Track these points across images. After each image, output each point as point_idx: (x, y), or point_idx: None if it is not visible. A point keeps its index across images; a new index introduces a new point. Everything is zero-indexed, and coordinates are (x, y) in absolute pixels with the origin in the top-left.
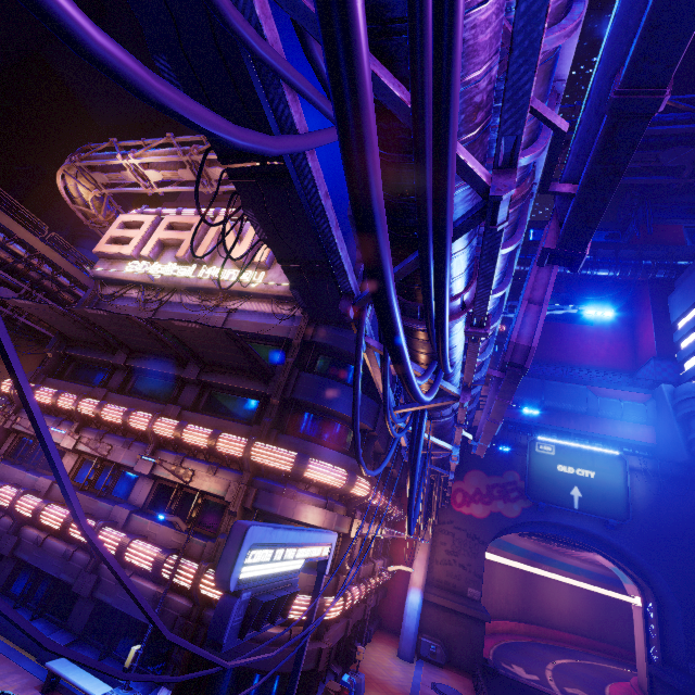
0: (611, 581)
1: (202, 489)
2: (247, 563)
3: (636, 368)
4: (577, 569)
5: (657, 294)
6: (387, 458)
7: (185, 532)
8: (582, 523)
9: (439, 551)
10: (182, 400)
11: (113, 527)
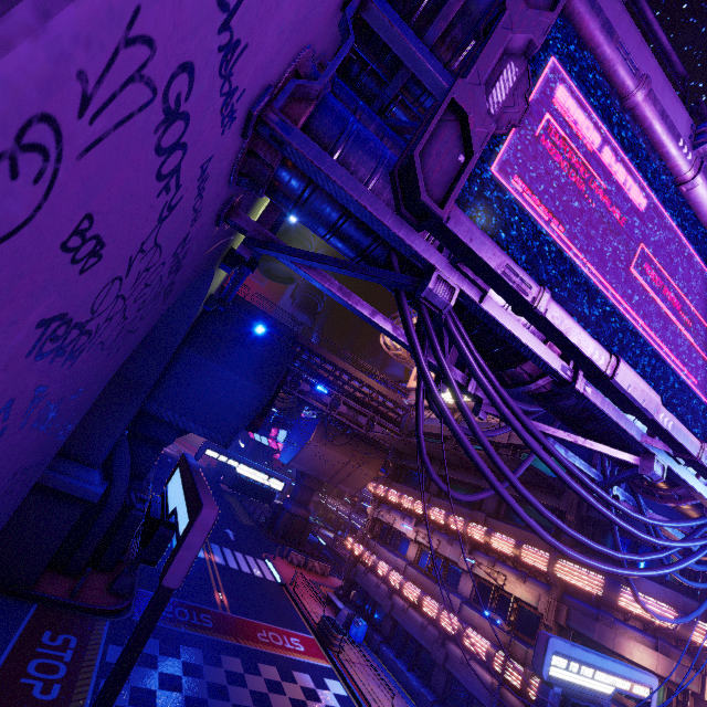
0: None
1: (515, 594)
2: (553, 664)
3: None
4: None
5: None
6: (699, 608)
7: (506, 633)
8: None
9: None
10: (485, 507)
11: (450, 611)
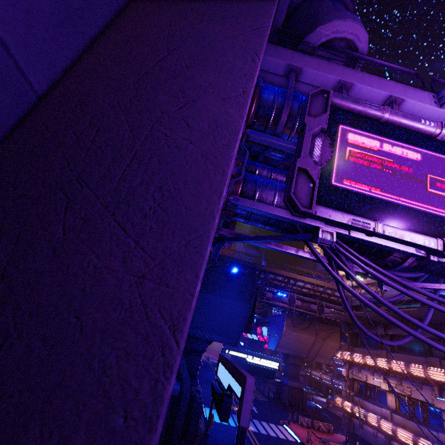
0: None
1: None
2: None
3: None
4: None
5: None
6: None
7: None
8: None
9: None
10: (435, 352)
11: None
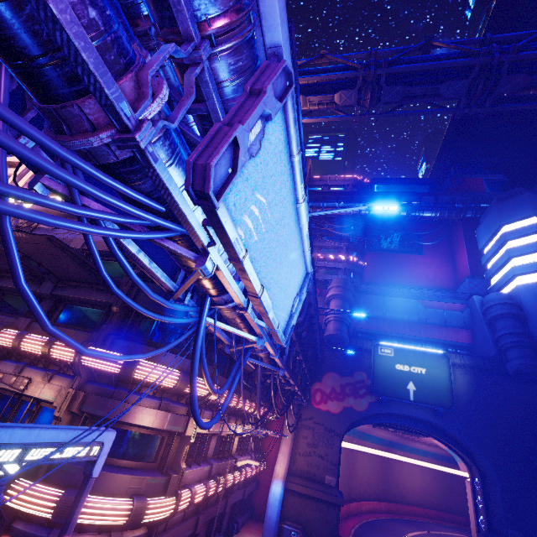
0: (452, 460)
1: (35, 396)
2: None
3: (457, 286)
4: (425, 452)
5: (468, 229)
6: (165, 346)
7: None
8: (417, 413)
9: (301, 444)
10: None
11: None
